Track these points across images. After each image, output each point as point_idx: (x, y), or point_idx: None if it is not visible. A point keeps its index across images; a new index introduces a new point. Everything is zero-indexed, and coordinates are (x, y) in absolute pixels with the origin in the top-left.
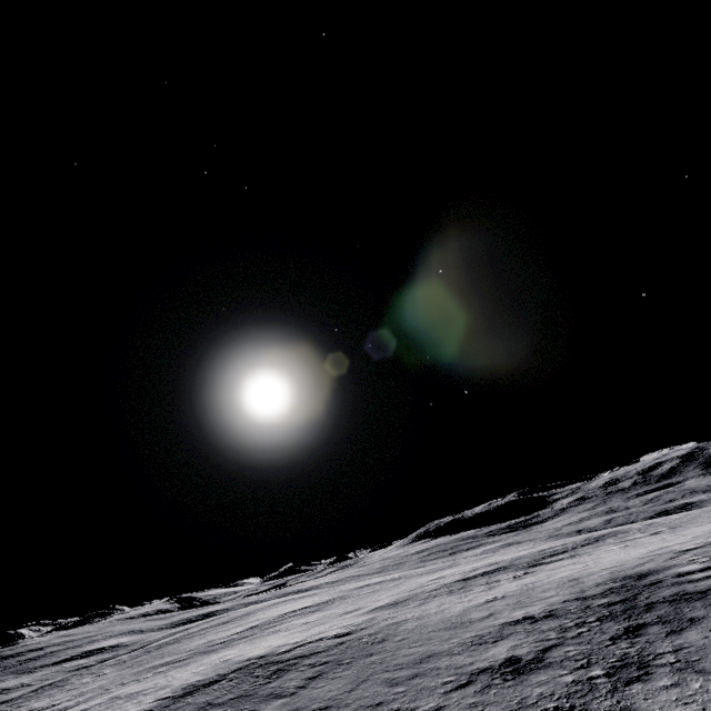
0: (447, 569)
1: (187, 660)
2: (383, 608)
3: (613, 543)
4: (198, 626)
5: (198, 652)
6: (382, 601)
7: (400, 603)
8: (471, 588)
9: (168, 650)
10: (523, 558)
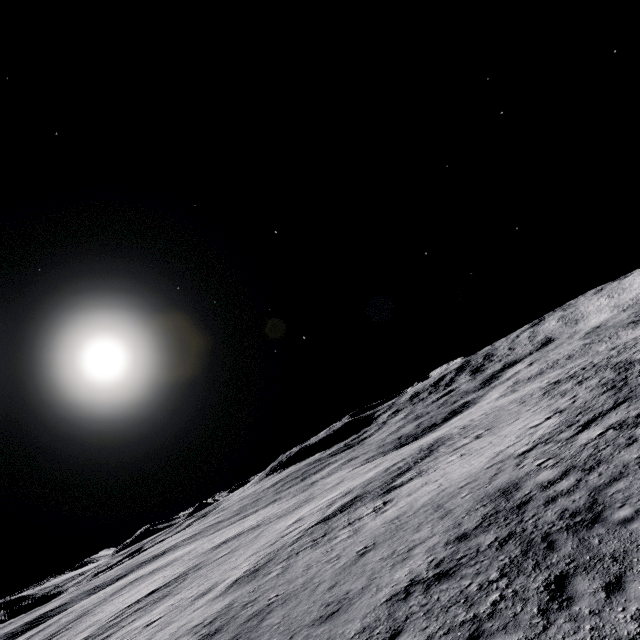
0: (304, 506)
1: None
2: (242, 581)
3: (449, 453)
4: None
5: None
6: (241, 568)
7: (261, 570)
8: (335, 533)
9: None
10: (374, 481)
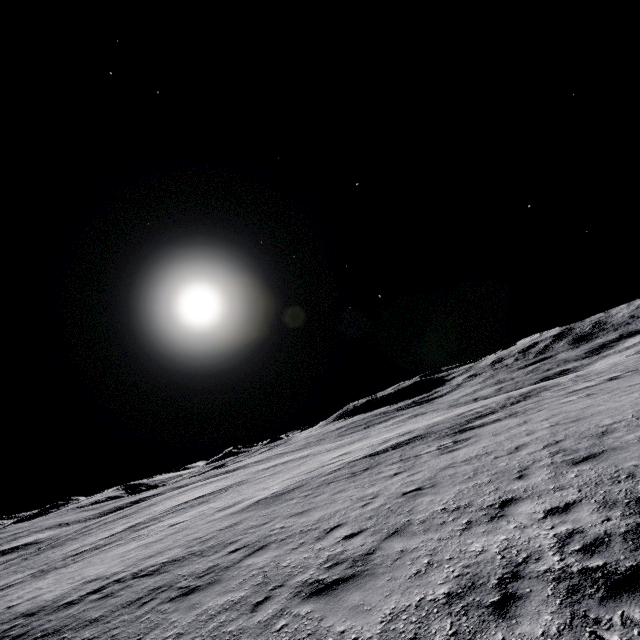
0: (355, 443)
1: (8, 589)
2: (263, 503)
3: (560, 395)
4: (107, 518)
5: (40, 571)
6: (271, 489)
7: (285, 495)
8: (380, 468)
9: (38, 559)
10: (441, 424)
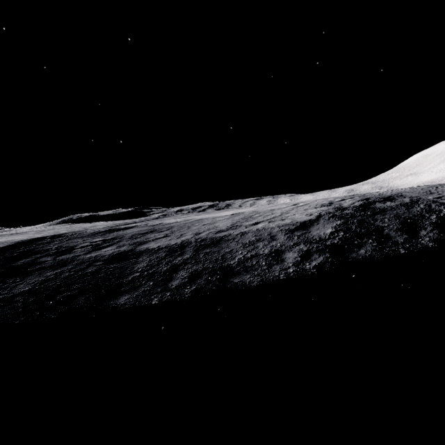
0: None
1: None
2: None
3: None
4: None
5: None
6: None
7: None
8: None
9: None
10: None
